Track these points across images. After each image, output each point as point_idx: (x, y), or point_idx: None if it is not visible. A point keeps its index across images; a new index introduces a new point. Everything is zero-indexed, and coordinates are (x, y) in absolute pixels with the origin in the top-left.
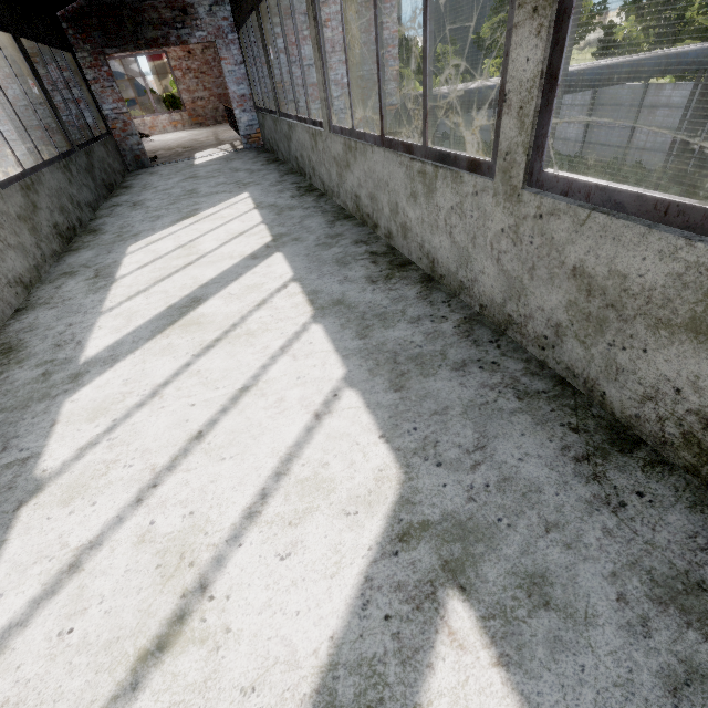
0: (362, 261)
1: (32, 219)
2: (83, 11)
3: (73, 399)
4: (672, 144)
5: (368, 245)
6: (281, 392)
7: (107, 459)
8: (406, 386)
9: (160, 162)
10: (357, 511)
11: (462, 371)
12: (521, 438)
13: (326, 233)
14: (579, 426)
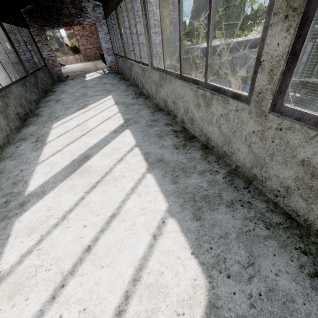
0: (170, 135)
1: (5, 111)
2: (33, 9)
3: (20, 220)
4: (303, 70)
5: (172, 126)
6: (133, 218)
7: (36, 264)
8: (202, 217)
9: (70, 78)
10: (184, 312)
11: (232, 207)
12: (274, 258)
13: (151, 119)
14: (306, 250)
